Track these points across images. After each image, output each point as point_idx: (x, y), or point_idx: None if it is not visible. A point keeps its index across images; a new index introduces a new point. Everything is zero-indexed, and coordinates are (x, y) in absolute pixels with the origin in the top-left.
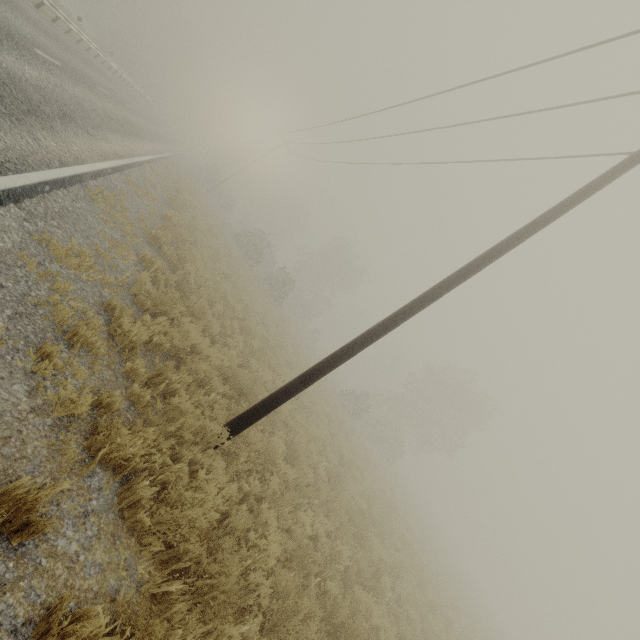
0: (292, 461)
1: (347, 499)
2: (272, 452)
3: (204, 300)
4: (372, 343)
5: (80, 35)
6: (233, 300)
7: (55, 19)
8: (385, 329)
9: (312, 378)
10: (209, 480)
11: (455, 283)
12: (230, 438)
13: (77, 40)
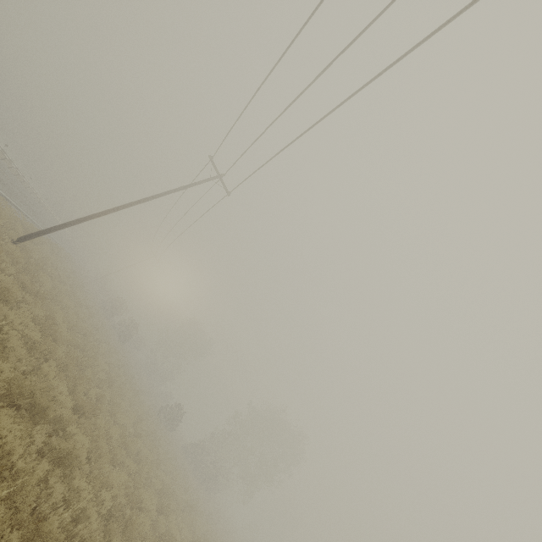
0: (54, 300)
1: (90, 348)
2: (38, 267)
3: (39, 253)
4: (86, 220)
5: (29, 184)
6: (63, 275)
7: (17, 175)
8: (91, 216)
9: (59, 226)
10: (2, 238)
11: (119, 207)
12: (18, 241)
13: (26, 187)
